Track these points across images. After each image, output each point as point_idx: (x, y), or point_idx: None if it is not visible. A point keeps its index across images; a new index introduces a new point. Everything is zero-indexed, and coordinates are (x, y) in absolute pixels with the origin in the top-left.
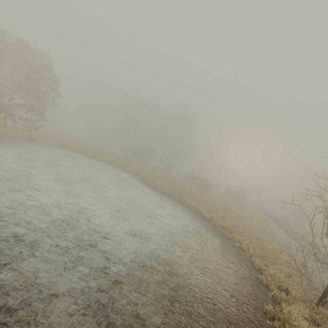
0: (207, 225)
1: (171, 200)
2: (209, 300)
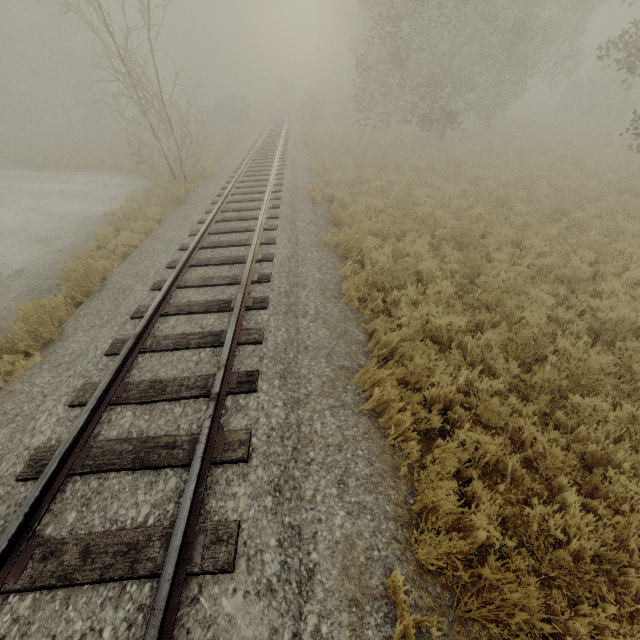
0: (126, 177)
1: (80, 172)
2: (71, 220)
